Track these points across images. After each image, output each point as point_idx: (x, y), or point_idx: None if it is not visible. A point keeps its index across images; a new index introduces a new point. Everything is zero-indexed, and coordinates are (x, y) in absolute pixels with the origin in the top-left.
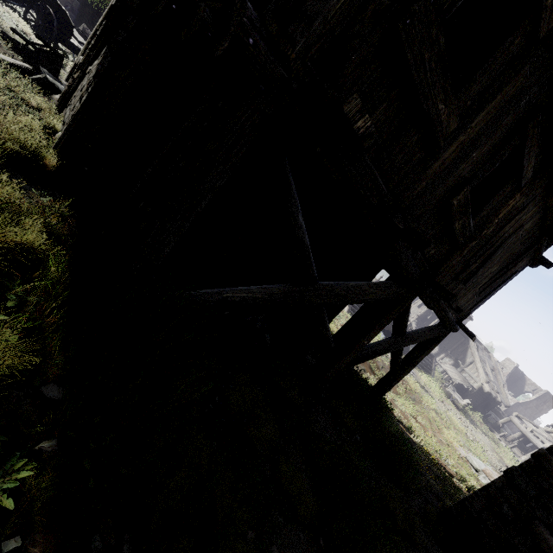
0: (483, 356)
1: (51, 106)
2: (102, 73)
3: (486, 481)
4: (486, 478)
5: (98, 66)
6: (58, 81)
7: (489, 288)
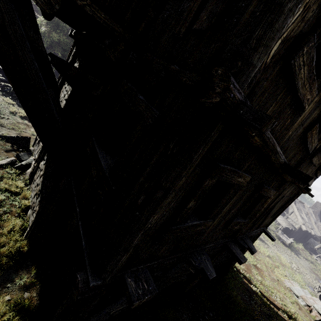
0: (299, 207)
1: (26, 179)
2: (41, 207)
3: (303, 303)
4: (303, 301)
5: (42, 184)
6: (29, 153)
7: (277, 213)
